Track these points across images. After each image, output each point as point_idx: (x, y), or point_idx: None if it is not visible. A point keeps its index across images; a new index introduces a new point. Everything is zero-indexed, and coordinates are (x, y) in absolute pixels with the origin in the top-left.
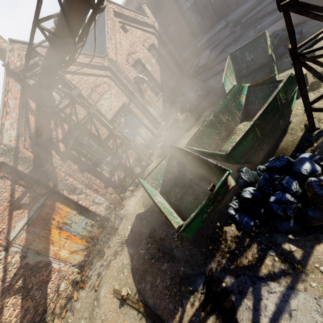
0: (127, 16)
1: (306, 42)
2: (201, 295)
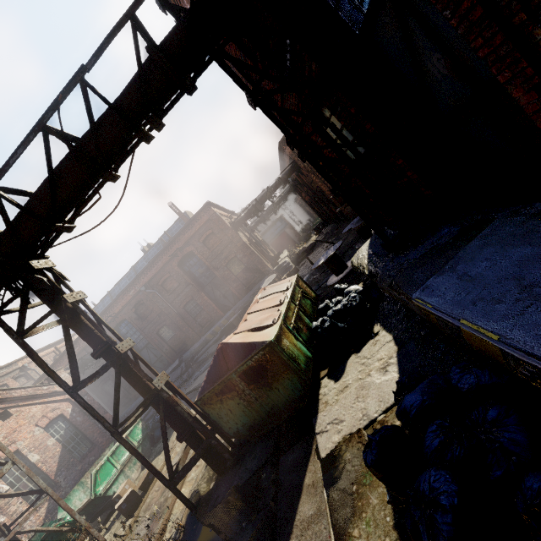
0: (19, 396)
1: (17, 518)
2: None
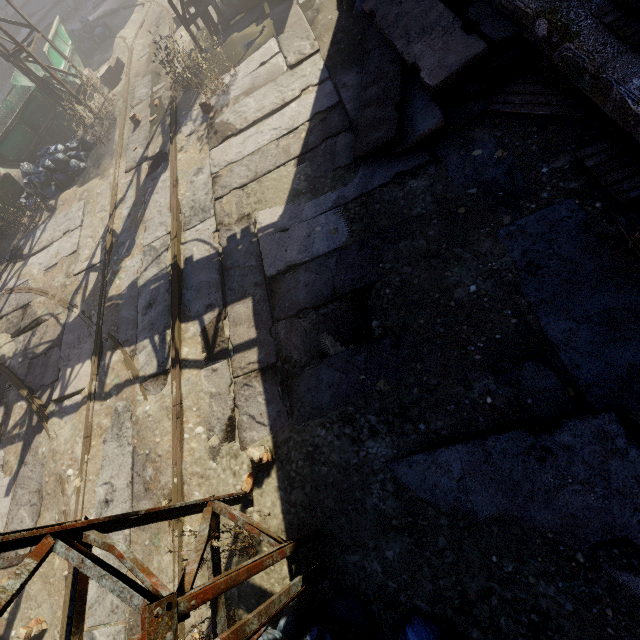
0: None
1: (17, 46)
2: (1, 258)
